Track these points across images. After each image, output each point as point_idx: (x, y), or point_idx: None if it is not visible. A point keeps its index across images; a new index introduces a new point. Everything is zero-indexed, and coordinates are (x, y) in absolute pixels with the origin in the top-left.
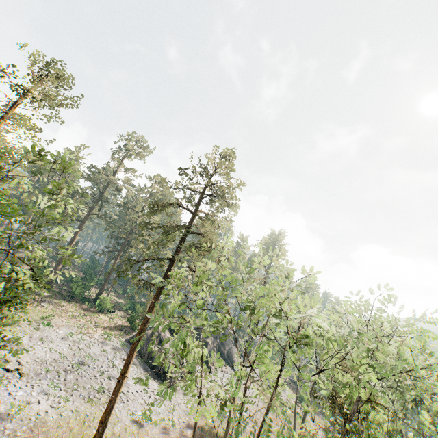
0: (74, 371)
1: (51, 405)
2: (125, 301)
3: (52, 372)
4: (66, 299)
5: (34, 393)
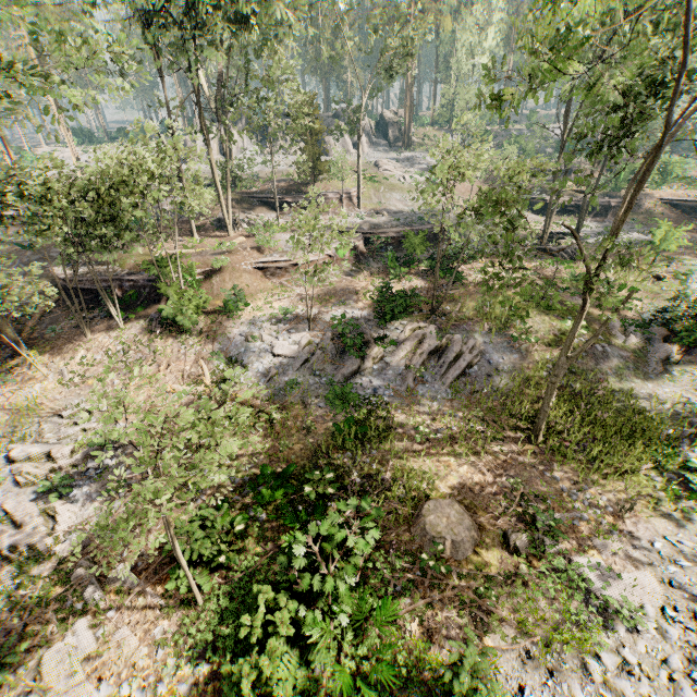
0: None
1: None
2: None
3: None
4: None
5: None
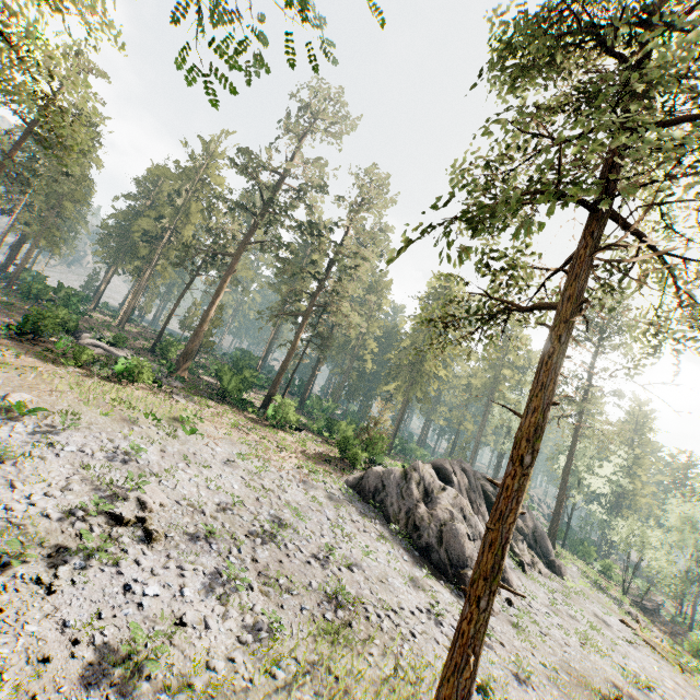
0: (268, 541)
1: (239, 637)
2: (306, 420)
3: (220, 537)
4: (213, 399)
5: (188, 591)
